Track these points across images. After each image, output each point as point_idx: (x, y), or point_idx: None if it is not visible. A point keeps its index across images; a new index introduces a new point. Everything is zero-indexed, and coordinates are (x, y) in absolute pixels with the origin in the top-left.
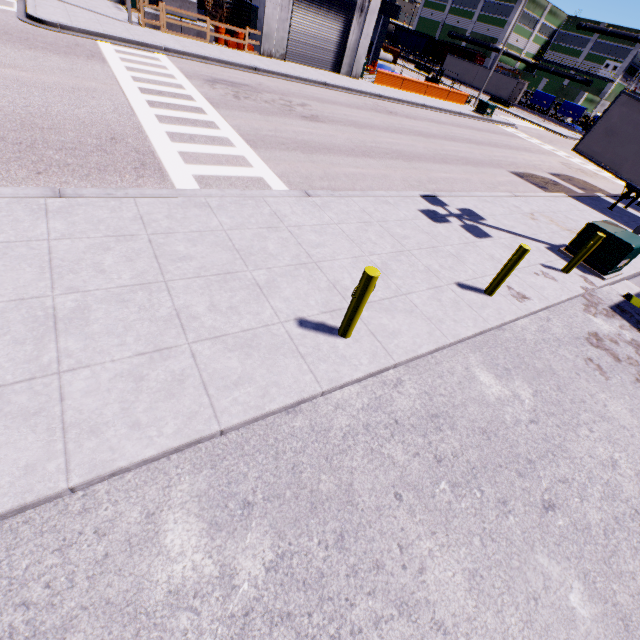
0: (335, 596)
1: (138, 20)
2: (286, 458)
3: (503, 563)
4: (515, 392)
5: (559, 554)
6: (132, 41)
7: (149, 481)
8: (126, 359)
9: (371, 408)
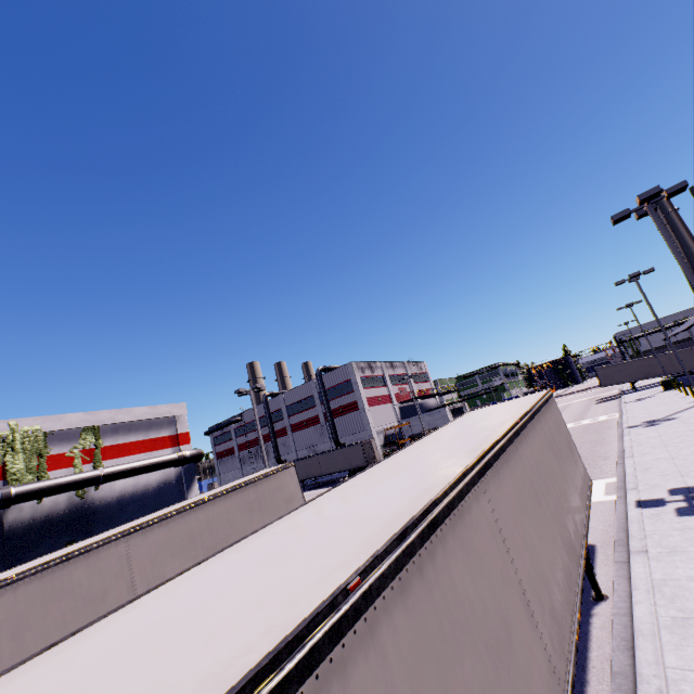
0: None
1: None
2: None
3: None
4: None
5: None
6: None
7: None
8: (685, 401)
9: None
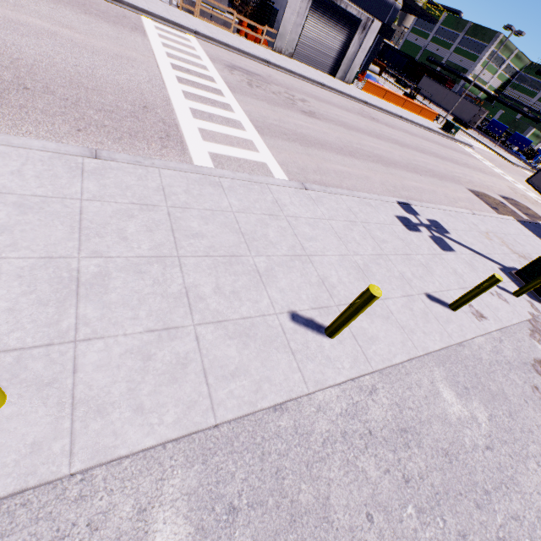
0: None
1: (177, 3)
2: (271, 460)
3: None
4: (473, 414)
5: None
6: (170, 21)
7: (144, 471)
8: (137, 334)
9: (348, 414)
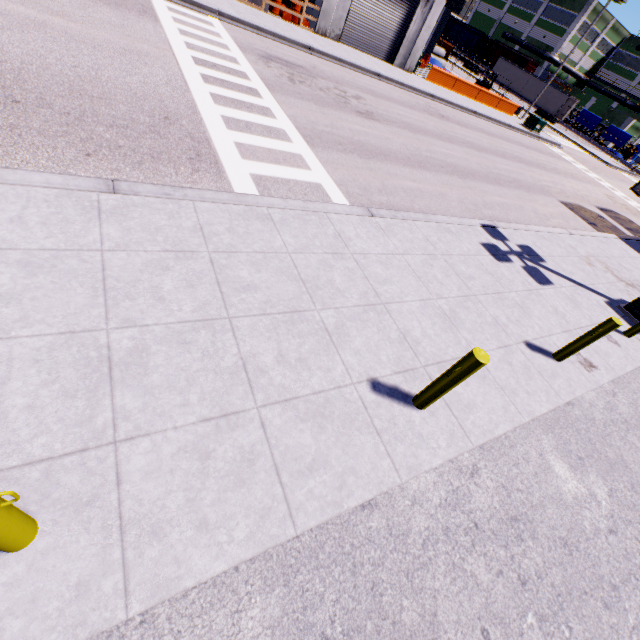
0: None
1: None
2: (364, 573)
3: None
4: (591, 490)
5: None
6: None
7: (215, 602)
8: (190, 426)
9: (449, 505)
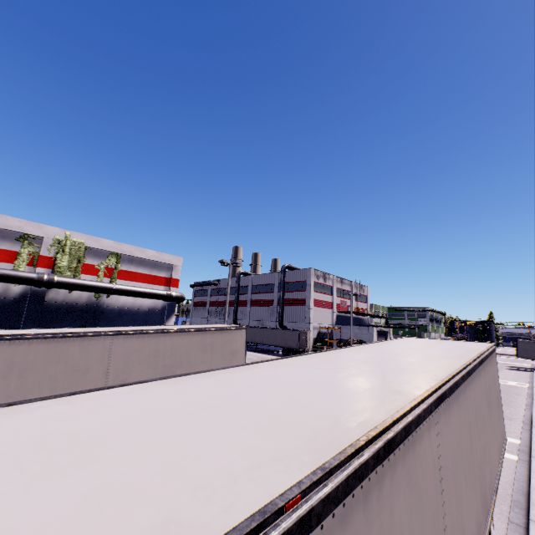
0: None
1: None
2: None
3: None
4: None
5: None
6: None
7: None
8: None
9: None
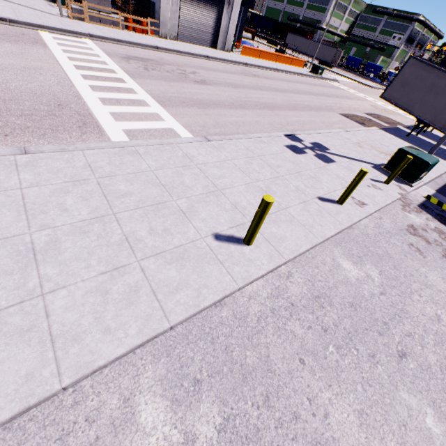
0: (269, 445)
1: (67, 14)
2: (220, 342)
3: (379, 402)
4: (367, 273)
5: (414, 389)
6: (65, 30)
7: (122, 373)
8: (93, 278)
9: (273, 296)
